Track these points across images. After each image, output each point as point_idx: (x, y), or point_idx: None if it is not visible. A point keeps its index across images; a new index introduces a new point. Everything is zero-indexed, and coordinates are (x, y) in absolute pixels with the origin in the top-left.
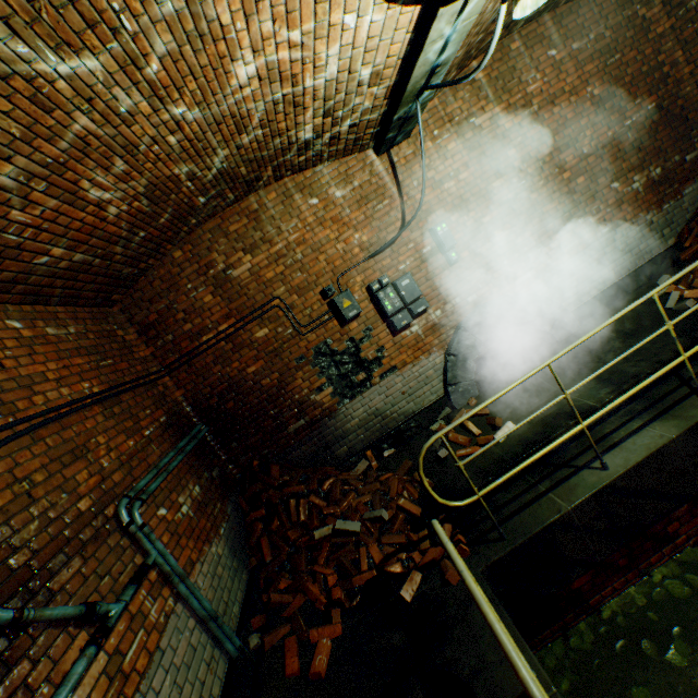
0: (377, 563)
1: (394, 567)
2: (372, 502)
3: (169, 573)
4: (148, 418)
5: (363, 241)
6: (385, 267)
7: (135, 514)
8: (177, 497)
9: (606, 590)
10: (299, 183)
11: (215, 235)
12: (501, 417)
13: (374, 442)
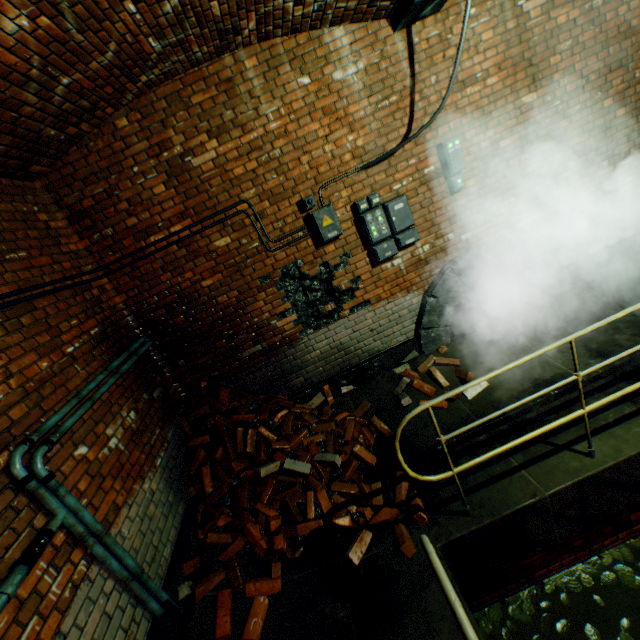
0: (325, 513)
1: (342, 520)
2: (325, 443)
3: (81, 534)
4: (74, 330)
5: (357, 146)
6: (377, 184)
7: (38, 464)
8: (104, 429)
9: (554, 565)
10: (288, 51)
11: (172, 104)
12: (472, 371)
13: (333, 376)
